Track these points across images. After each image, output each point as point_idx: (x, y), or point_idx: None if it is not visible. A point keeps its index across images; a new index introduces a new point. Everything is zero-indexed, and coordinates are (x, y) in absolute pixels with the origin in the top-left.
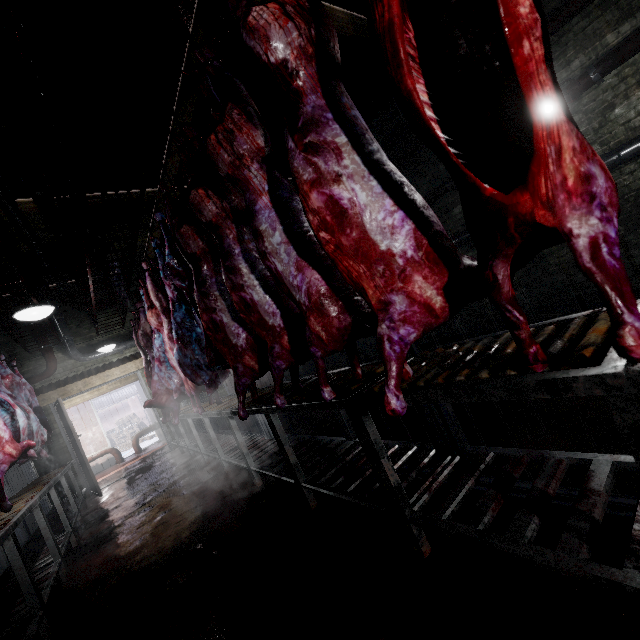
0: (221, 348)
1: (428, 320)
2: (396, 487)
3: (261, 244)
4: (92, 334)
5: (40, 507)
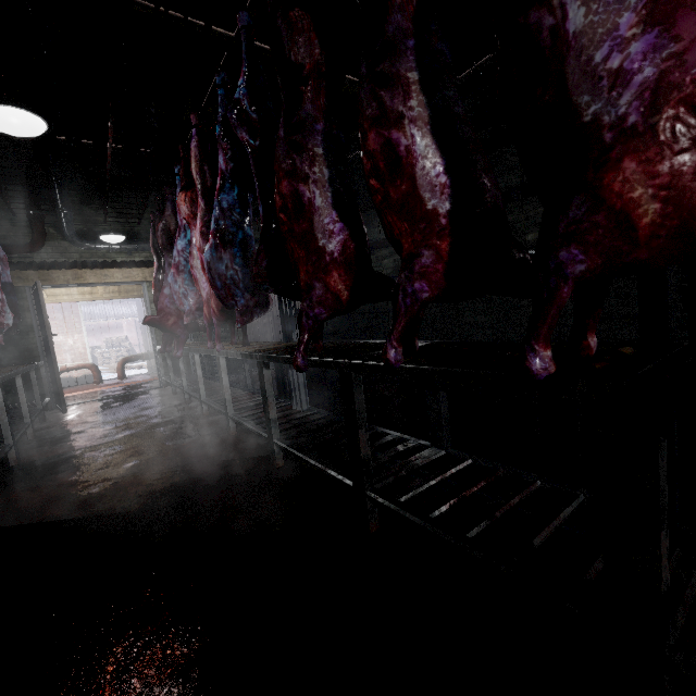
0: (296, 249)
1: None
2: (664, 593)
3: None
4: (98, 218)
5: None
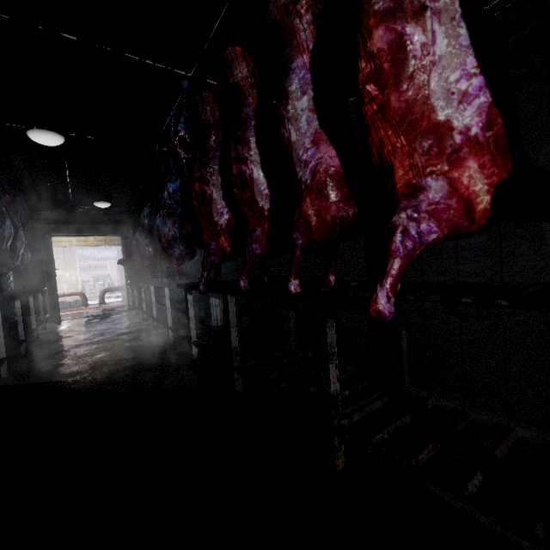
0: (203, 222)
1: (460, 221)
2: (334, 395)
3: (286, 108)
4: (94, 189)
5: (1, 308)
